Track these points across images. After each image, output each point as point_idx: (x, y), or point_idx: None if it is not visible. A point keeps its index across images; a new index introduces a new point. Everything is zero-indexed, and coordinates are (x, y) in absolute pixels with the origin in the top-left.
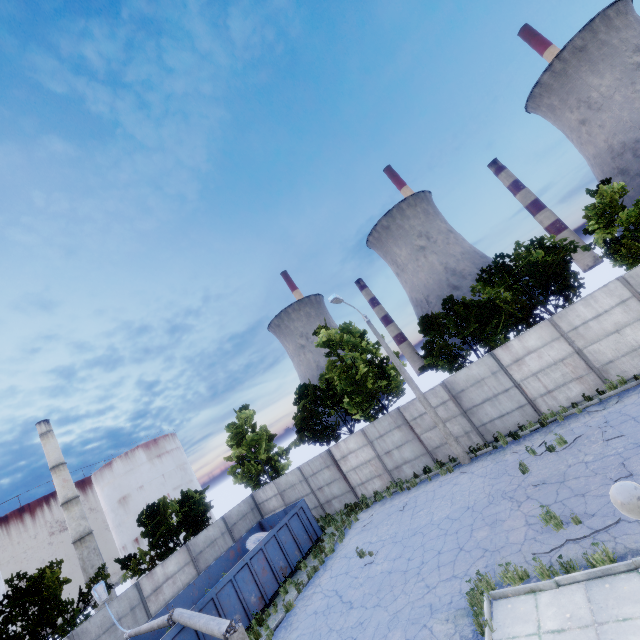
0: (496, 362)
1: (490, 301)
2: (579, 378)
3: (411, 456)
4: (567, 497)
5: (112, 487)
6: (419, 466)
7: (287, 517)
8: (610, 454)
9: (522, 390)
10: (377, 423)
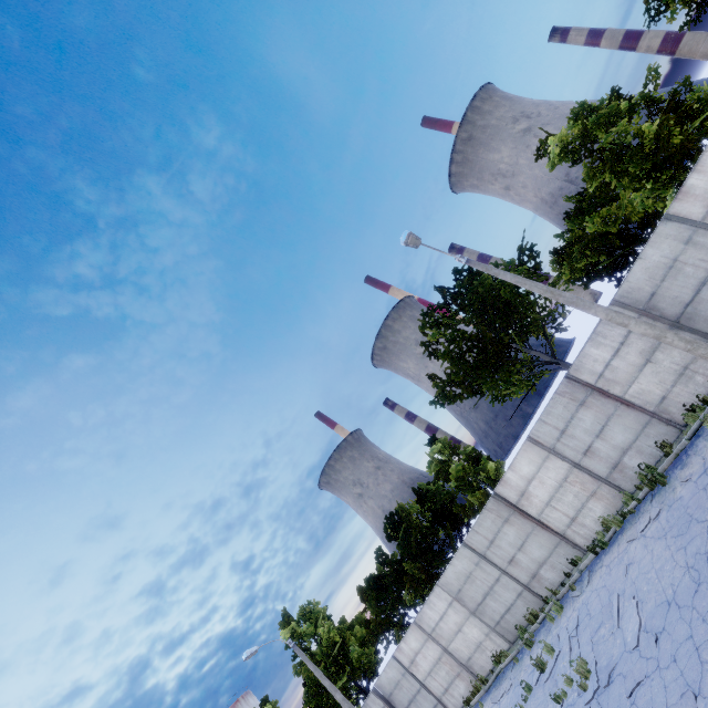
0: (400, 664)
1: (401, 559)
2: (458, 675)
3: None
4: None
5: None
6: None
7: None
8: None
9: (428, 690)
10: None
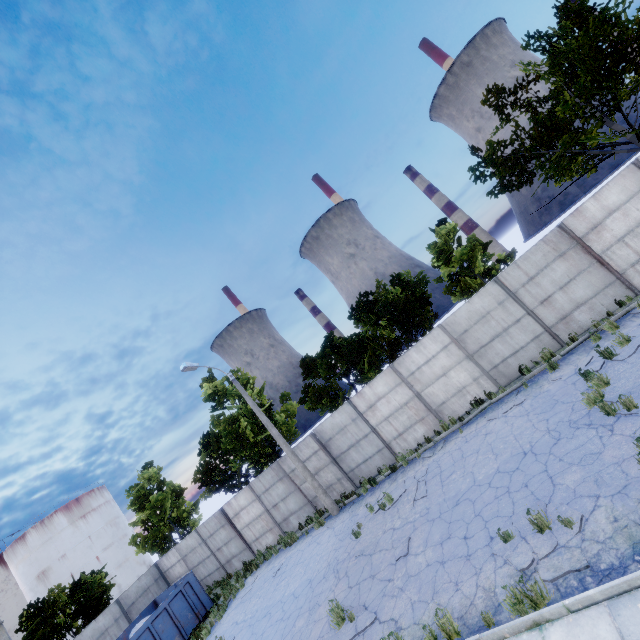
0: (354, 409)
1: (361, 338)
2: (422, 420)
3: (296, 507)
4: (365, 578)
5: (28, 563)
6: (304, 516)
7: (167, 600)
8: (410, 521)
9: (378, 435)
10: (262, 477)
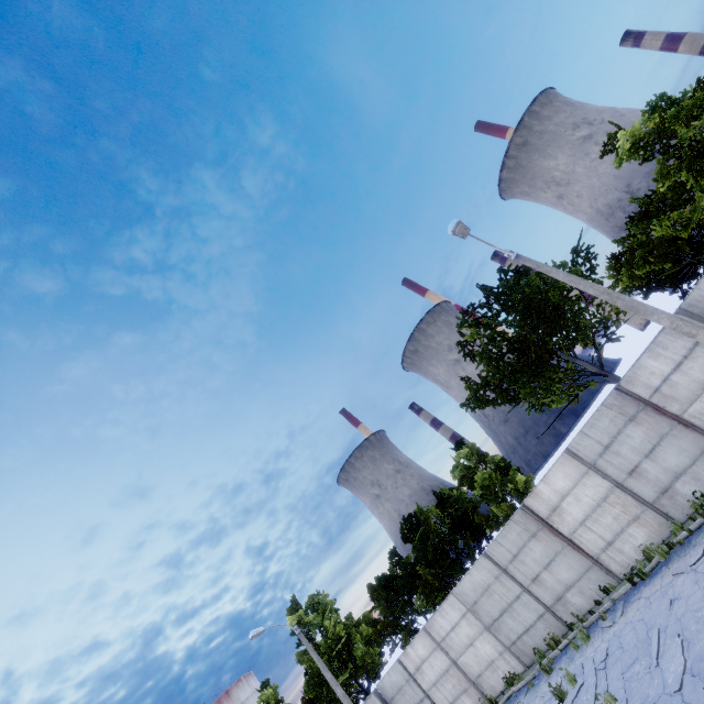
0: (405, 669)
1: (416, 563)
2: (465, 691)
3: None
4: None
5: None
6: None
7: None
8: None
9: (432, 701)
10: None
